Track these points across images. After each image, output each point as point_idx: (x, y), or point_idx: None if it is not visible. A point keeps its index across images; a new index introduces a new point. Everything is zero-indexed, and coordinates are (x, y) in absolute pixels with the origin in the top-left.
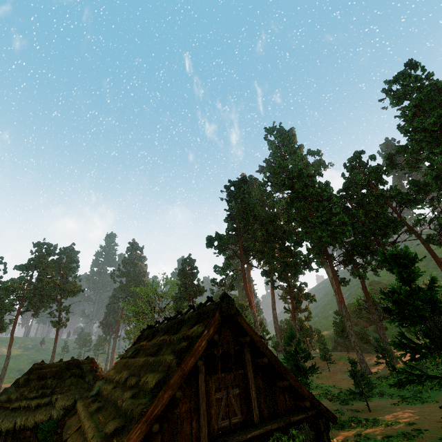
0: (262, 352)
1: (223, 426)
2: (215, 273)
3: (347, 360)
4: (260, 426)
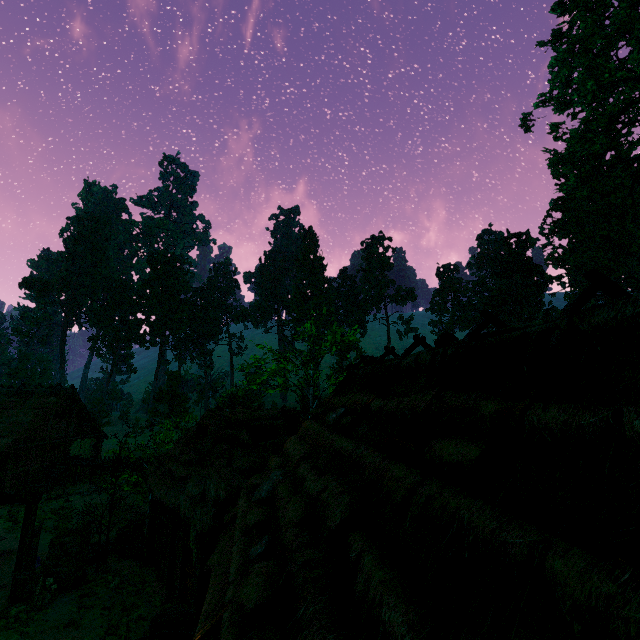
0: (83, 411)
1: (56, 436)
2: (23, 321)
3: (142, 421)
4: (73, 437)
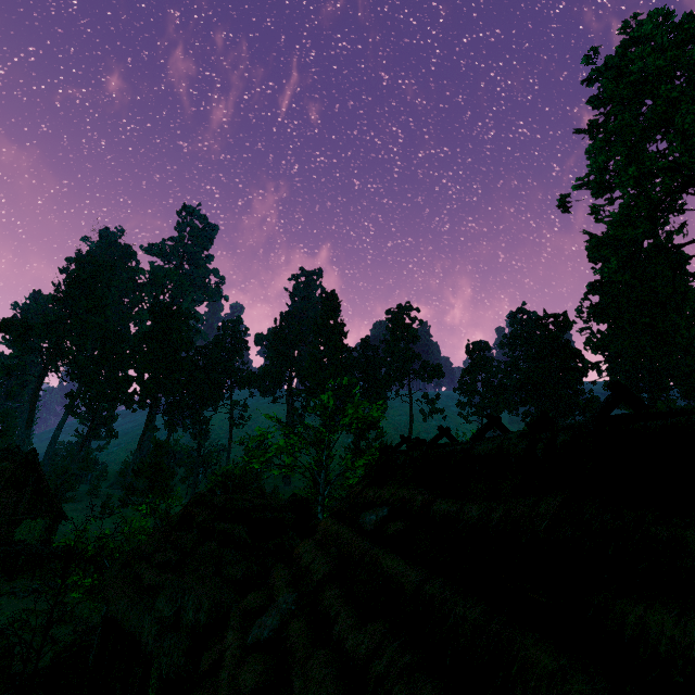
0: (42, 482)
1: None
2: None
3: (115, 498)
4: (22, 515)
